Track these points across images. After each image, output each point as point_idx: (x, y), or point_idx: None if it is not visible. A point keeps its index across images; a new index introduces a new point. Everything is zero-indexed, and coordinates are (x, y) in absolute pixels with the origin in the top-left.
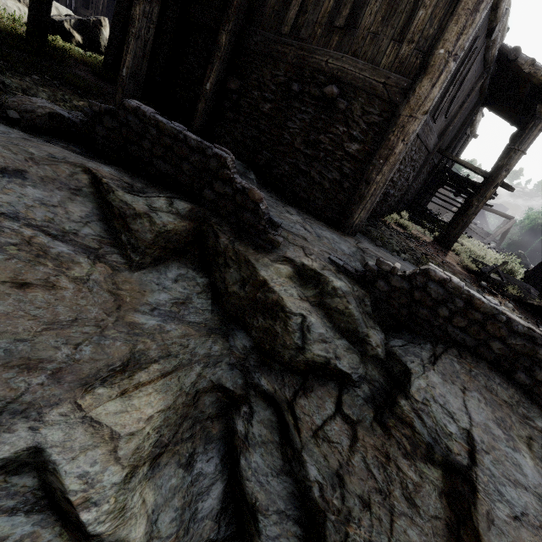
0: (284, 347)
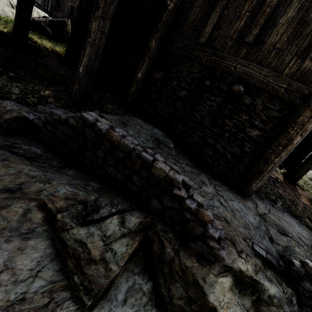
0: None
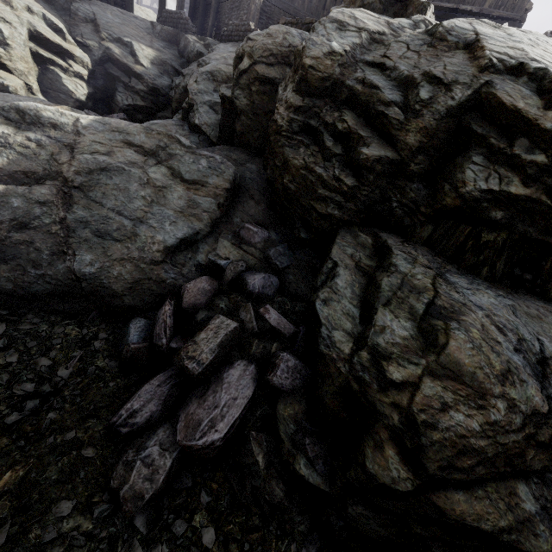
0: (190, 54)
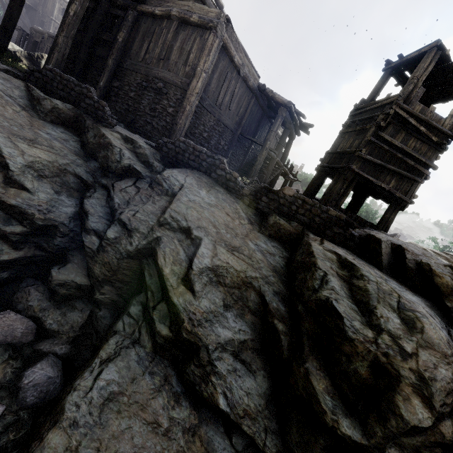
0: (112, 163)
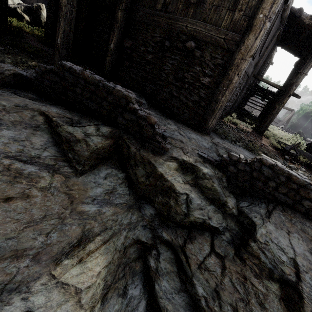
0: (176, 214)
